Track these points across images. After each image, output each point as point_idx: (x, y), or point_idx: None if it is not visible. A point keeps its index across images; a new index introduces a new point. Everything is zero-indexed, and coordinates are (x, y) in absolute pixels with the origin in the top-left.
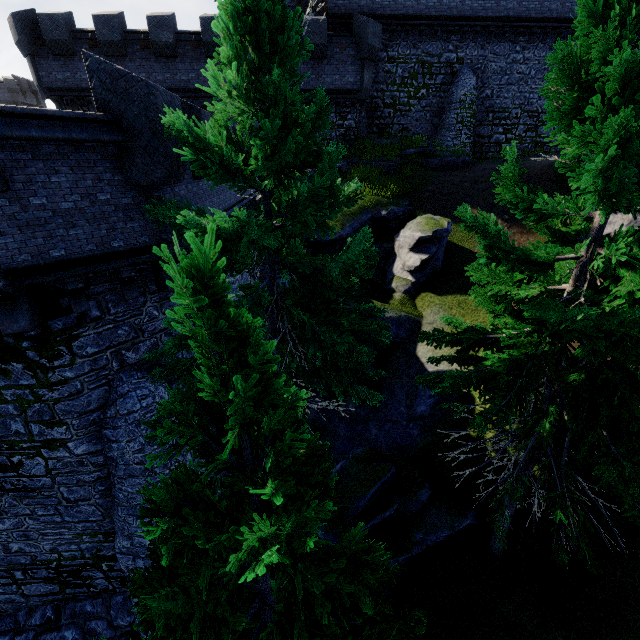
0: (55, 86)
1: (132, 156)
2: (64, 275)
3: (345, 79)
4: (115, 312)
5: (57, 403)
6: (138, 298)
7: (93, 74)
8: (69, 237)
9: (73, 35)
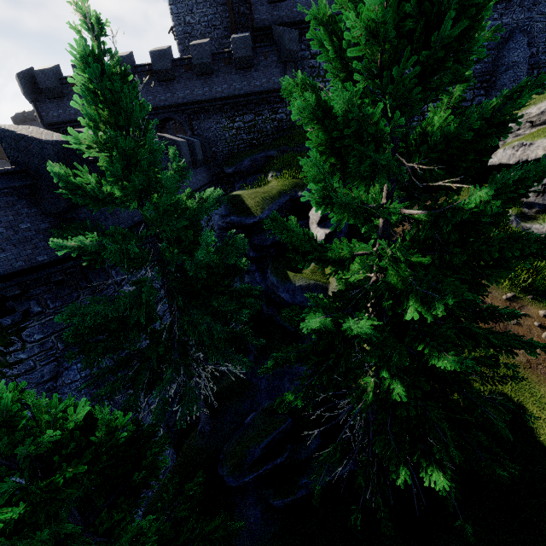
0: (53, 122)
1: (42, 193)
2: (2, 286)
3: (272, 81)
4: (54, 306)
5: (18, 377)
6: (72, 294)
7: (2, 140)
8: (1, 259)
9: (61, 82)
